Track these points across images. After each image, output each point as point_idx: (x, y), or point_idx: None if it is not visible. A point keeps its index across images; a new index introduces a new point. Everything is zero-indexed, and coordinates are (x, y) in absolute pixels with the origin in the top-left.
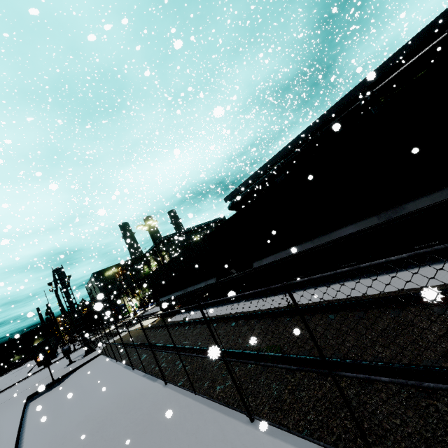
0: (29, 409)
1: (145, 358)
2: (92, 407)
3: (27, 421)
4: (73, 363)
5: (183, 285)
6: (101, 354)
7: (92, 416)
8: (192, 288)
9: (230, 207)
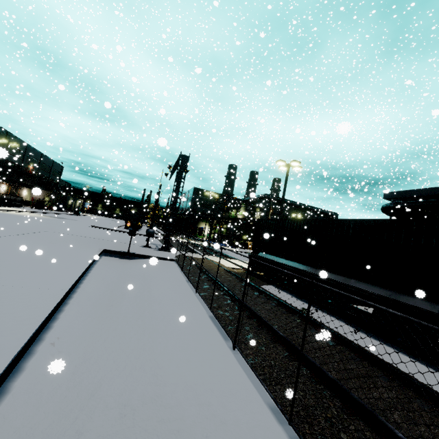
0: (98, 262)
1: (257, 343)
2: (158, 381)
3: (87, 278)
4: (149, 248)
5: (320, 264)
6: (174, 260)
7: (153, 433)
8: (342, 280)
9: (388, 207)
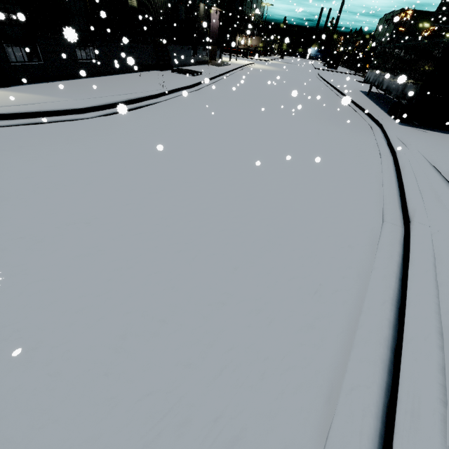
0: None
1: None
2: None
3: None
4: None
5: None
6: None
7: None
8: None
9: None
